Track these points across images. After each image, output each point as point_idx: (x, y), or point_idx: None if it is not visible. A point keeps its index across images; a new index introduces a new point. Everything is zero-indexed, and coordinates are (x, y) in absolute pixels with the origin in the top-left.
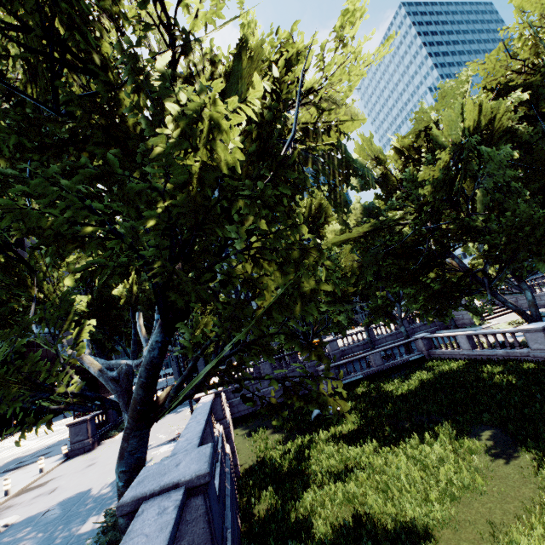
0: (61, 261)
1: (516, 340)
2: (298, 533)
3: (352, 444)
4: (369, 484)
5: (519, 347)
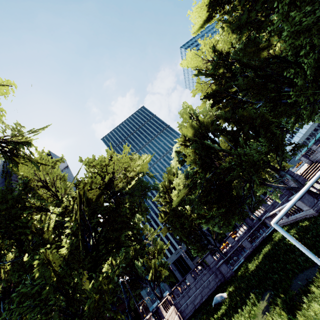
0: None
1: (296, 207)
2: None
3: None
4: None
5: (301, 210)
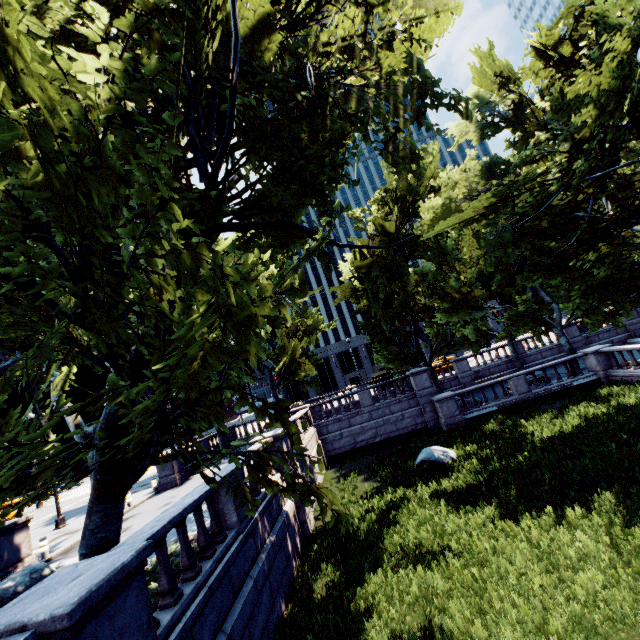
0: None
1: None
2: (346, 636)
3: (454, 511)
4: (460, 580)
5: None
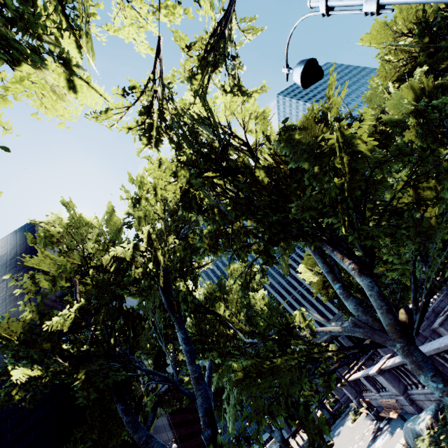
0: (247, 290)
1: None
2: None
3: None
4: None
5: None
